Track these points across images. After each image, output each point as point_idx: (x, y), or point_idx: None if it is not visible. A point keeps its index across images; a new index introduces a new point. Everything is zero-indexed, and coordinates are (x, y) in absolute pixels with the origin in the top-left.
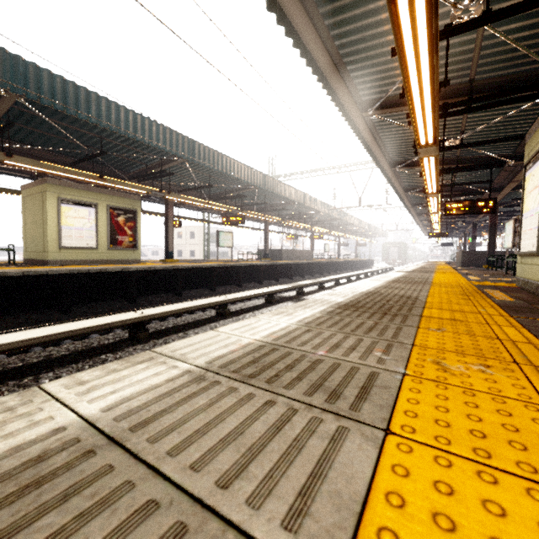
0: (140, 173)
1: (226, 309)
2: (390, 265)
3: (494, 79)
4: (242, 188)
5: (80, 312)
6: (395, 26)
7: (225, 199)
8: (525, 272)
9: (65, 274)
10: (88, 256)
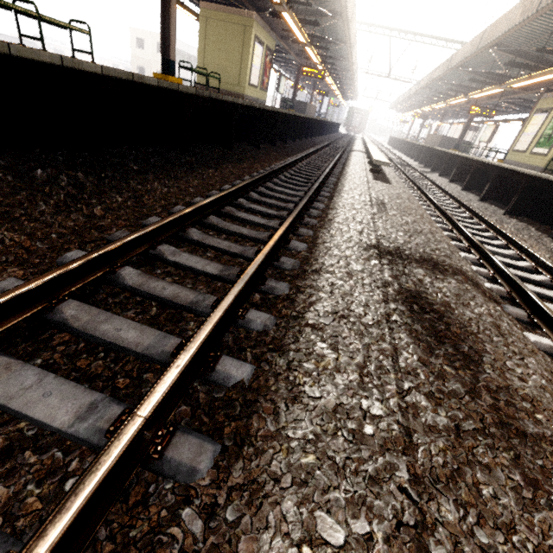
0: None
1: None
2: (349, 132)
3: (550, 60)
4: (329, 40)
5: (287, 143)
6: None
7: None
8: (513, 158)
9: (291, 116)
10: (253, 94)
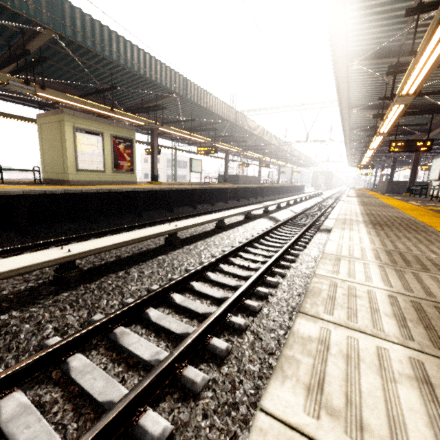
0: (135, 106)
1: (223, 223)
2: (317, 190)
3: None
4: (215, 122)
5: (104, 223)
6: None
7: (200, 131)
8: None
9: (92, 193)
10: (98, 177)
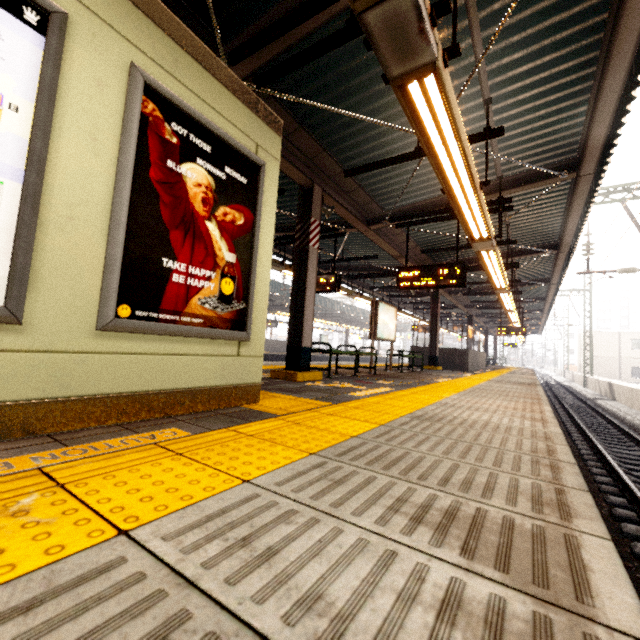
0: None
1: None
2: None
3: None
4: None
5: None
6: None
7: None
8: None
9: None
10: None
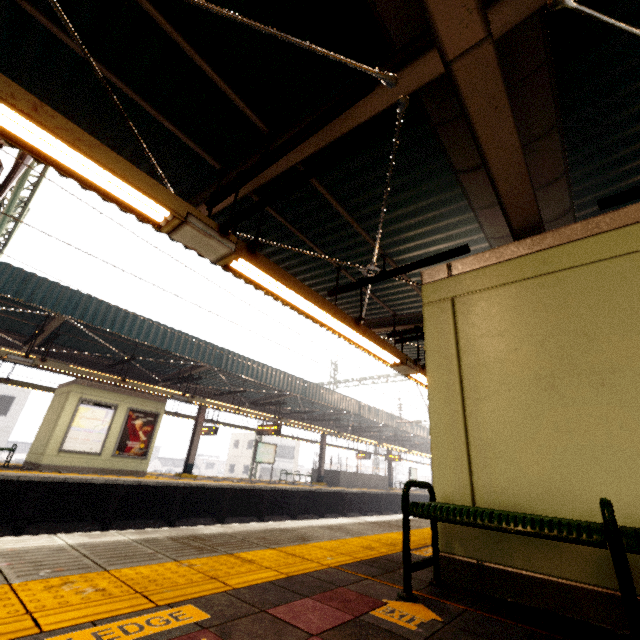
0: (174, 376)
1: None
2: None
3: None
4: (282, 394)
5: (35, 532)
6: (265, 291)
7: (264, 405)
8: None
9: (38, 482)
10: (86, 462)
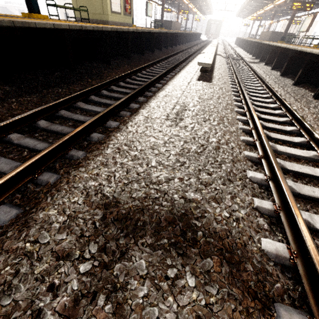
0: None
1: None
2: (209, 38)
3: None
4: None
5: (145, 55)
6: None
7: None
8: None
9: (143, 32)
10: (118, 19)
